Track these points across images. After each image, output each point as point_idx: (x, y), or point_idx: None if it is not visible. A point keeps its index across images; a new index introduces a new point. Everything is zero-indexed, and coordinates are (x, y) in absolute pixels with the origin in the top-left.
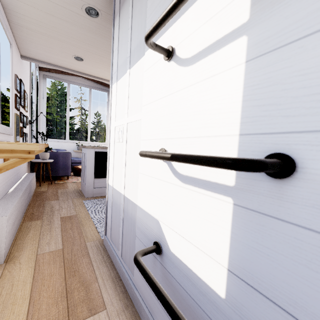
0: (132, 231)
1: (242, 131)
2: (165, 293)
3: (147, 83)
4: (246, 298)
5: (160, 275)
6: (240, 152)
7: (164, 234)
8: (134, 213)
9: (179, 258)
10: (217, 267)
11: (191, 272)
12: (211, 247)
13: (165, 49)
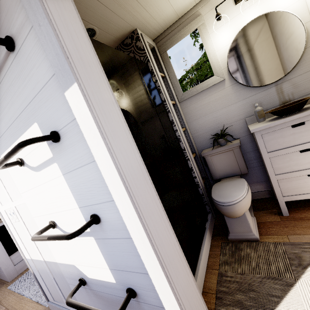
0: (65, 282)
1: (79, 206)
2: (87, 306)
3: (15, 177)
4: (119, 276)
5: (93, 296)
6: (83, 215)
7: (81, 271)
8: (58, 269)
9: (94, 278)
10: (107, 271)
11: (102, 281)
12: (100, 263)
13: (15, 163)
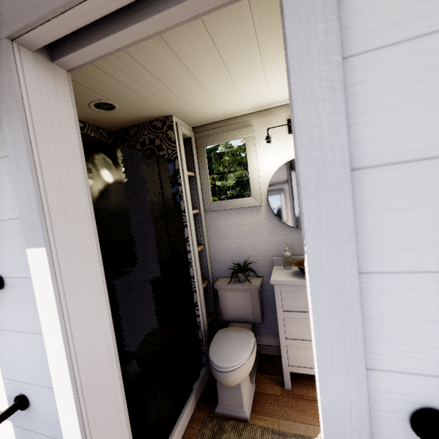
0: None
1: (4, 376)
2: None
3: None
4: None
5: None
6: (6, 390)
7: None
8: None
9: None
10: None
11: None
12: None
13: None
